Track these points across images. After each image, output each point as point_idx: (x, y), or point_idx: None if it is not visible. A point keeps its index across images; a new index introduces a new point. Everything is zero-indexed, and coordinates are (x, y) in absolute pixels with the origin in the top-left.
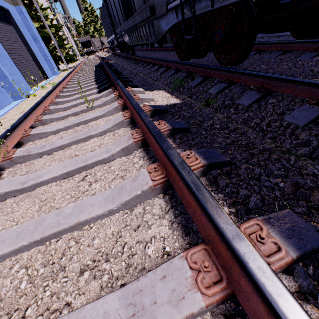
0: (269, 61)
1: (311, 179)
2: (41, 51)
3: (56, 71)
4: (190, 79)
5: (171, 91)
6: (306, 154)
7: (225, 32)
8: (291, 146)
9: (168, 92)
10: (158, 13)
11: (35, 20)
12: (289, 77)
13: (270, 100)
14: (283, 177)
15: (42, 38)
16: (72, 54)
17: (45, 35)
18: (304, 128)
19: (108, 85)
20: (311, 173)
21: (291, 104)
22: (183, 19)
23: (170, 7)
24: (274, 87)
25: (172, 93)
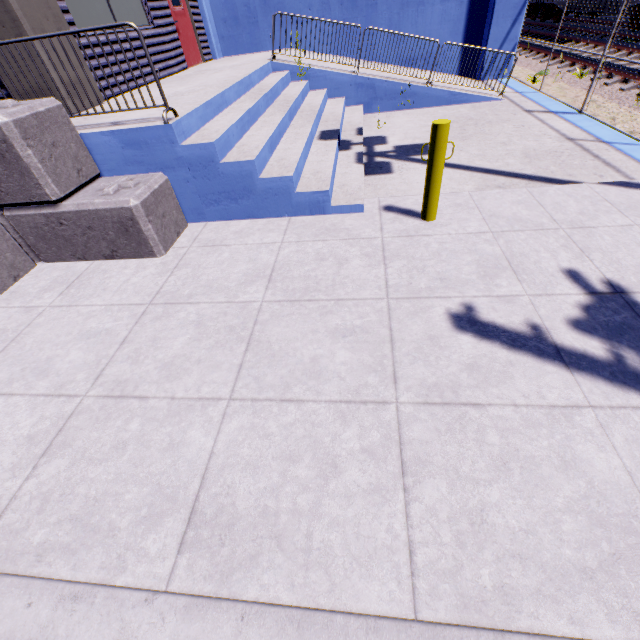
0: None
1: None
2: None
3: None
4: (635, 41)
5: None
6: None
7: None
8: None
9: None
10: None
11: None
12: None
13: None
14: None
15: None
16: None
17: None
18: None
19: (565, 42)
20: None
21: None
22: None
23: None
24: None
25: None
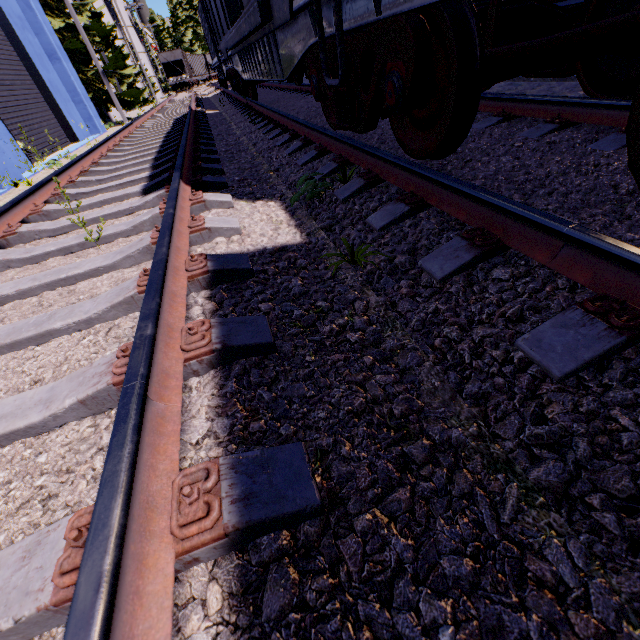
0: (525, 146)
1: (546, 615)
2: (64, 82)
3: (96, 126)
4: (338, 179)
5: (294, 207)
6: (553, 486)
7: (406, 79)
8: (517, 444)
9: (288, 207)
10: (278, 16)
11: (56, 13)
12: (546, 218)
13: (496, 272)
14: (465, 589)
15: (70, 53)
16: (142, 87)
17: (75, 47)
18: (562, 386)
19: (166, 178)
20: (552, 579)
21: (545, 293)
22: (320, 38)
23: (297, 6)
24: (510, 237)
25: (293, 213)
